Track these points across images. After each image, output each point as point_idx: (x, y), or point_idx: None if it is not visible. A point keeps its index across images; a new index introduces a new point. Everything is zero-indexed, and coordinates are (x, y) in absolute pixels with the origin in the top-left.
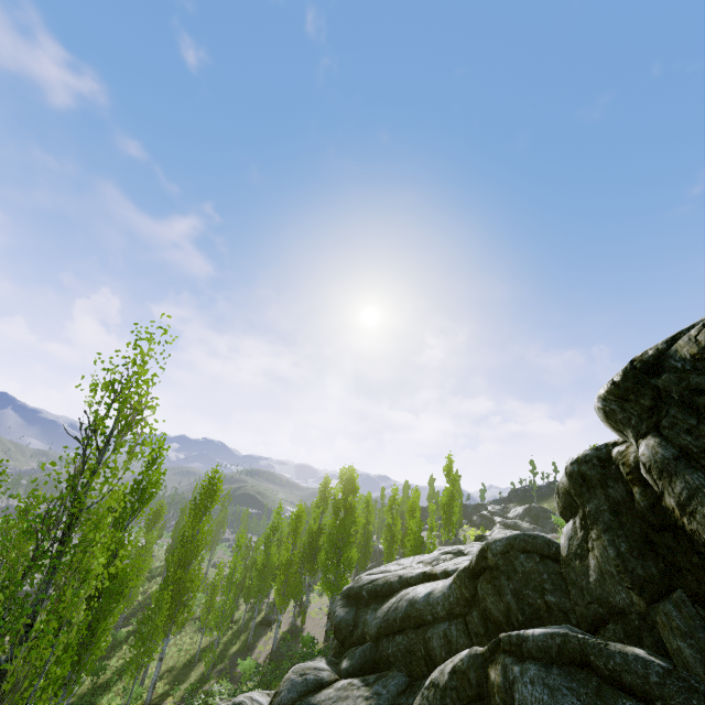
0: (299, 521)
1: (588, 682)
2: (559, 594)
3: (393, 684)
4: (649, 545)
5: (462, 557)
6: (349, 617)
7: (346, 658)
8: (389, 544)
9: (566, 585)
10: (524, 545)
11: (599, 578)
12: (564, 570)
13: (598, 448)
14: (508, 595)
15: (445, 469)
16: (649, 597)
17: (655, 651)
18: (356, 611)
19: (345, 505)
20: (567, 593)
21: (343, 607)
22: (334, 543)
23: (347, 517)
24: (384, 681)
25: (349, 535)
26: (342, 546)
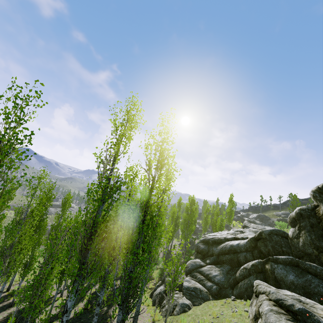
0: (174, 214)
1: (298, 270)
2: (286, 248)
3: (226, 268)
4: (322, 237)
5: (245, 233)
6: (206, 248)
7: (208, 259)
8: (205, 225)
9: (289, 246)
10: (276, 233)
11: (303, 245)
12: (289, 241)
13: (308, 206)
14: (269, 247)
15: (230, 199)
16: (319, 251)
17: (319, 265)
18: (208, 247)
19: (191, 209)
20: (289, 248)
21: (202, 245)
22: (186, 223)
23: (192, 214)
24: (223, 267)
25: (192, 221)
26: (189, 224)
